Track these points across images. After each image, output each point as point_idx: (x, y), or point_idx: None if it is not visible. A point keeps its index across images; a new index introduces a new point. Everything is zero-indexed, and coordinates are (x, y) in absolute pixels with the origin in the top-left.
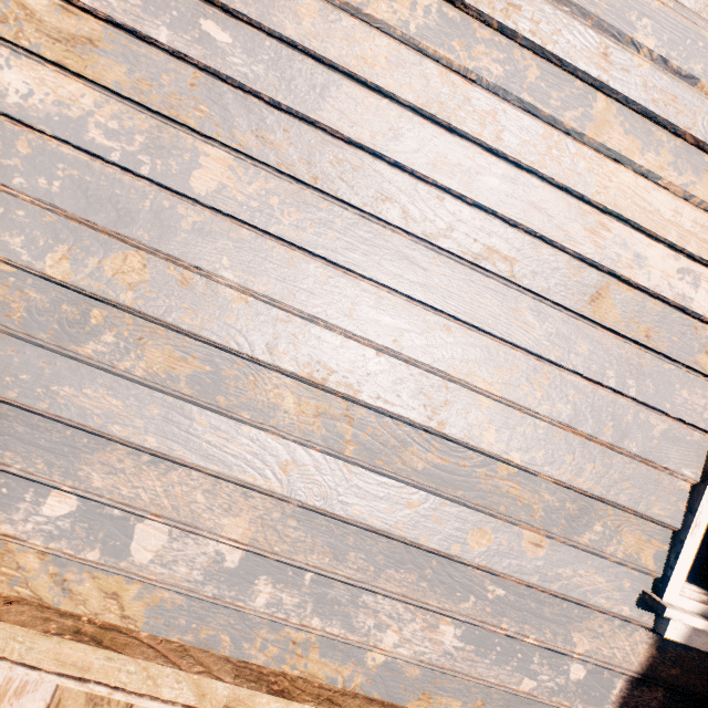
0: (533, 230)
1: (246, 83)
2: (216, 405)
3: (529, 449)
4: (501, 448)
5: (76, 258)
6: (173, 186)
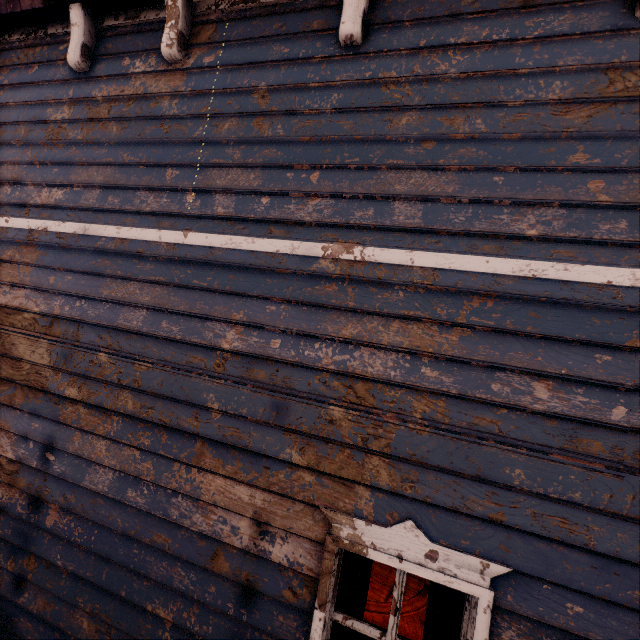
0: (175, 522)
1: (59, 476)
2: (60, 626)
3: None
4: None
5: (17, 560)
6: (41, 525)
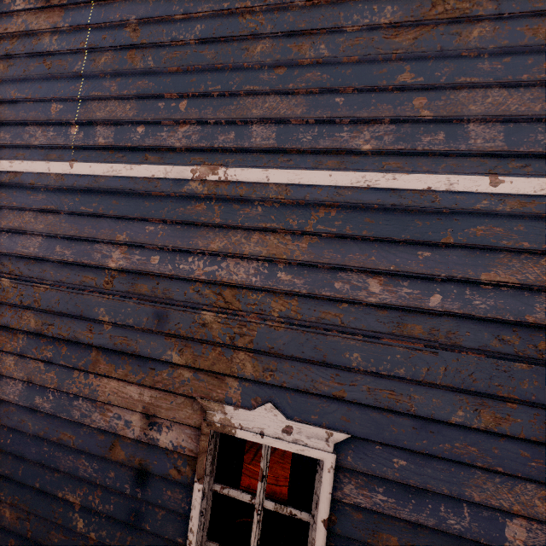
0: (77, 421)
1: None
2: None
3: (99, 530)
4: (86, 530)
5: None
6: None
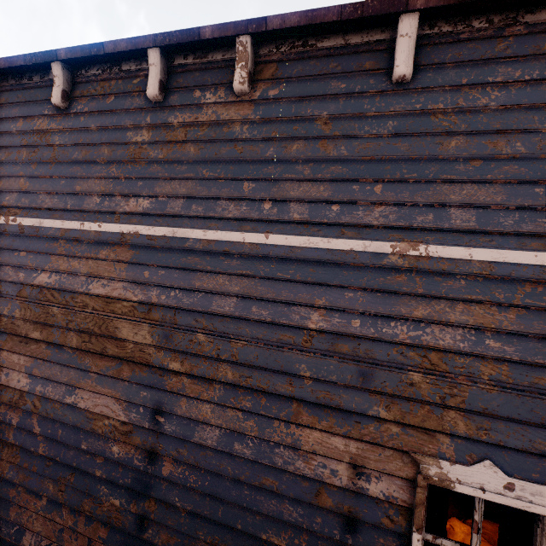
0: (280, 468)
1: (171, 434)
2: None
3: None
4: None
5: (138, 503)
6: (158, 475)
